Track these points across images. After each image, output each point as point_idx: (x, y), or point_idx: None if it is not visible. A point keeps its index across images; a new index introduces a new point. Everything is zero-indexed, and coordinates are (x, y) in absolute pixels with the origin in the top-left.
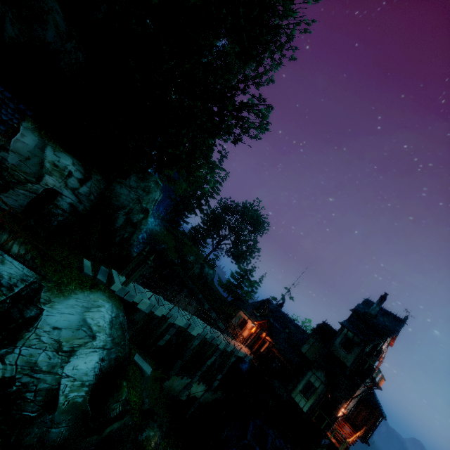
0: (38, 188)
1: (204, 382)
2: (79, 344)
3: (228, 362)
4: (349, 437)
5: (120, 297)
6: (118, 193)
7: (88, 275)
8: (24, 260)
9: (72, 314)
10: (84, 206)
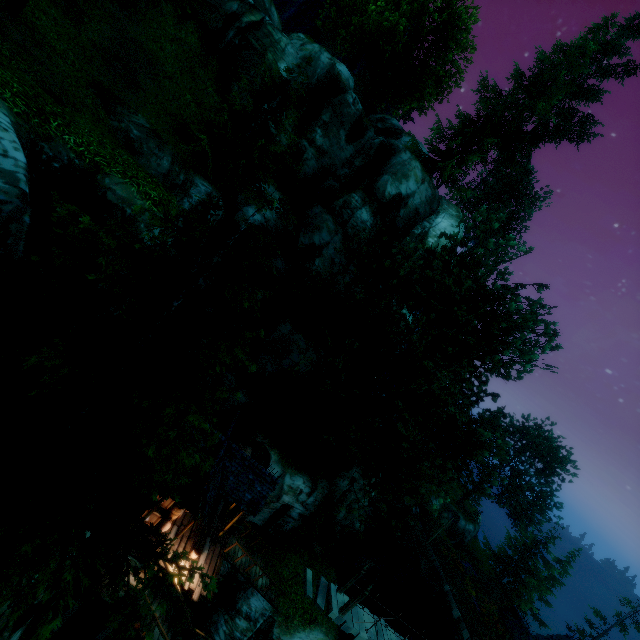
0: (277, 504)
1: None
2: None
3: None
4: None
5: (337, 623)
6: (340, 486)
7: (310, 597)
8: (265, 592)
9: None
10: (310, 510)
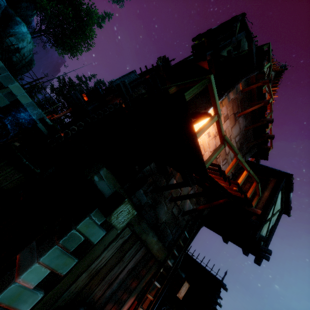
0: None
1: None
2: None
3: None
4: (223, 183)
5: None
6: None
7: None
8: None
9: None
10: None
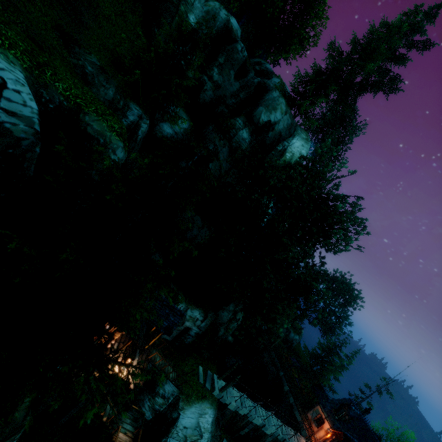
0: (182, 327)
1: None
2: (194, 440)
3: None
4: None
5: (217, 397)
6: (221, 315)
7: (201, 383)
8: (174, 381)
9: (192, 418)
10: (202, 330)
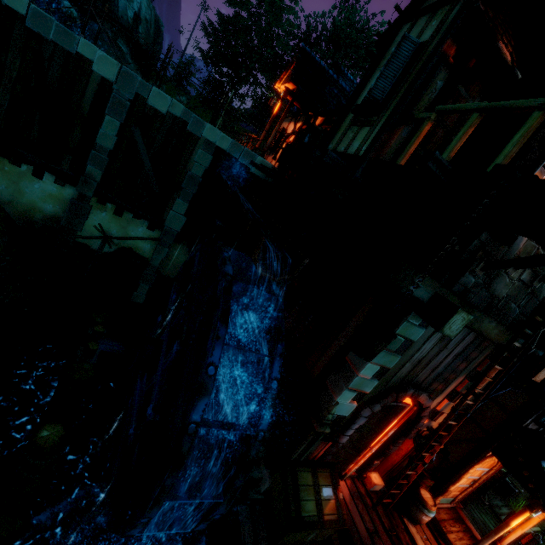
0: None
1: (133, 210)
2: None
3: (191, 166)
4: None
5: None
6: None
7: None
8: None
9: None
10: None
